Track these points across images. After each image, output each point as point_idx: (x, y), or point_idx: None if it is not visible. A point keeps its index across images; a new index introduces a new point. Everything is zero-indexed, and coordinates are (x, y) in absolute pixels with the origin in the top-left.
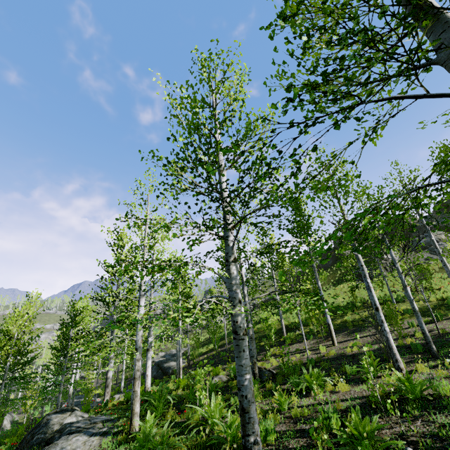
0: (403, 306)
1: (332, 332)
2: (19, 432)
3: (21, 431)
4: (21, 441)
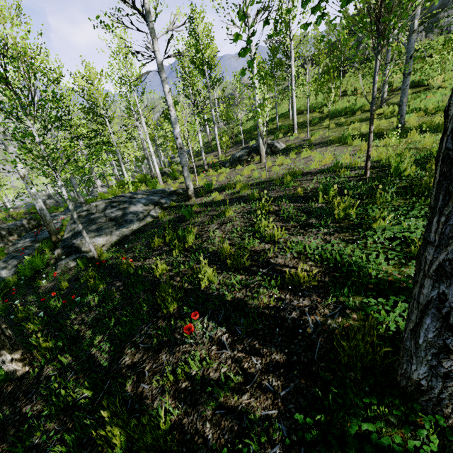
0: (301, 118)
1: (218, 148)
2: None
3: None
4: None
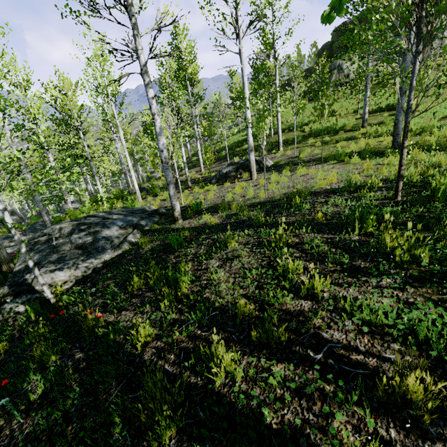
0: (283, 136)
1: (200, 164)
2: None
3: None
4: None
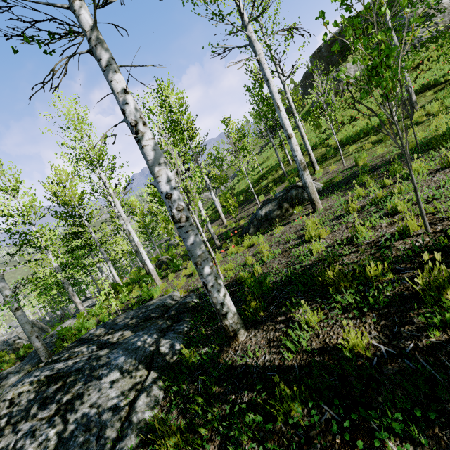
0: (306, 159)
1: (220, 215)
2: None
3: None
4: None
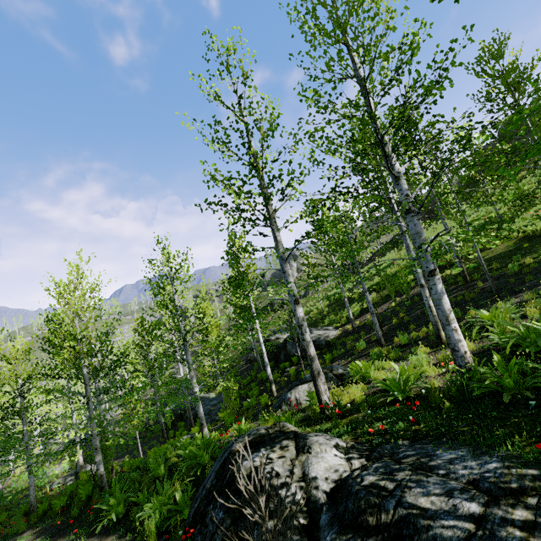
0: None
1: None
2: (155, 474)
3: (158, 472)
4: (191, 515)
